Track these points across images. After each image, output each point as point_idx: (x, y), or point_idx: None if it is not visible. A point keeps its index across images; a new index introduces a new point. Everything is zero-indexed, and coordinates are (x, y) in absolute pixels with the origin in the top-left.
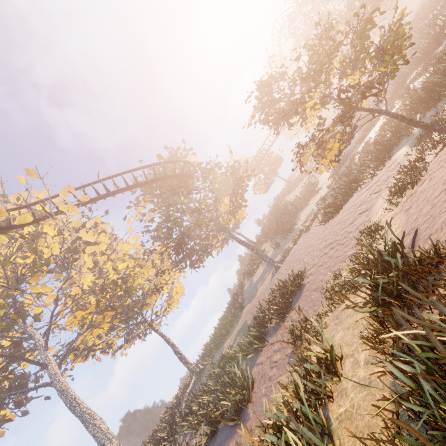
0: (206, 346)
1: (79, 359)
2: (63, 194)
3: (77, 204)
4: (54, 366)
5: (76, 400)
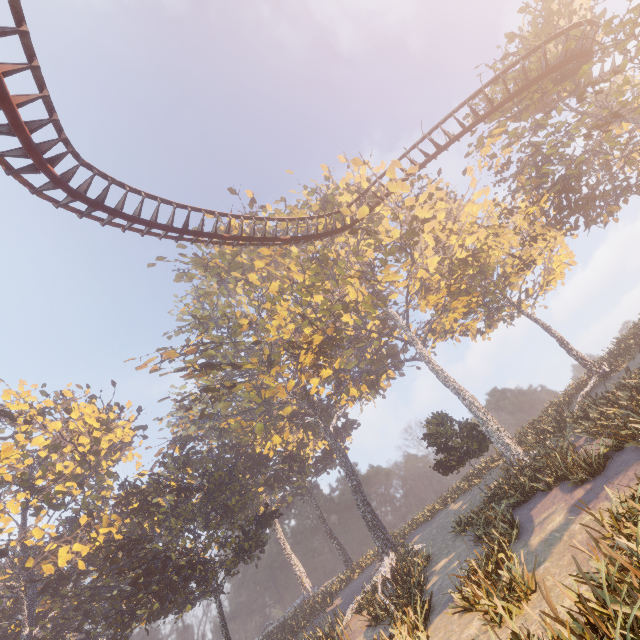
0: (619, 340)
1: (438, 339)
2: (390, 173)
3: (404, 178)
4: (419, 346)
5: (446, 376)
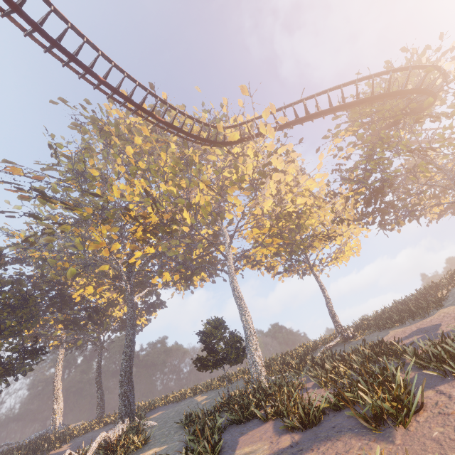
0: (364, 319)
1: (248, 265)
2: (265, 115)
3: (274, 127)
4: (231, 261)
5: (238, 292)
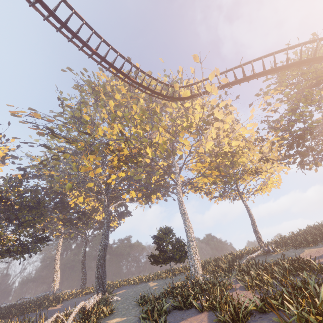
0: (282, 237)
1: (192, 190)
2: (211, 77)
3: (217, 86)
4: (179, 186)
5: (184, 209)
